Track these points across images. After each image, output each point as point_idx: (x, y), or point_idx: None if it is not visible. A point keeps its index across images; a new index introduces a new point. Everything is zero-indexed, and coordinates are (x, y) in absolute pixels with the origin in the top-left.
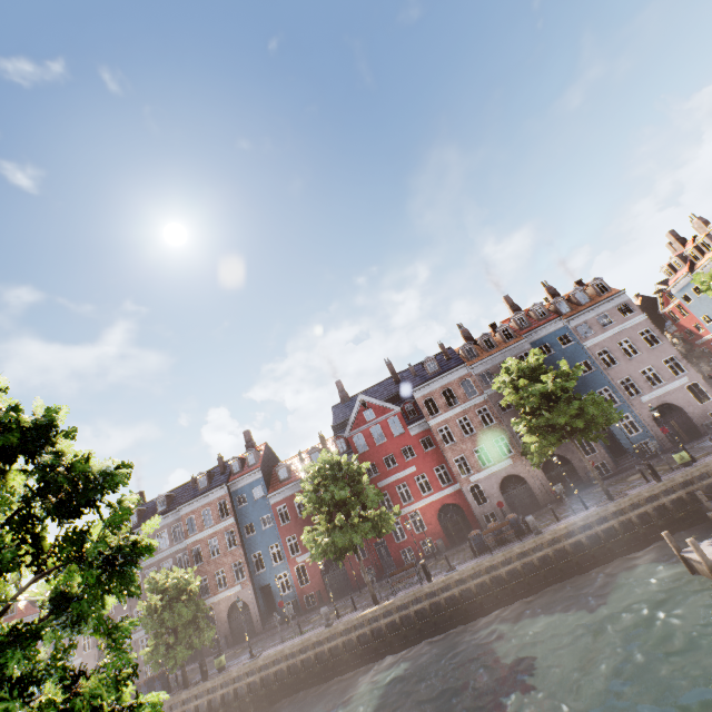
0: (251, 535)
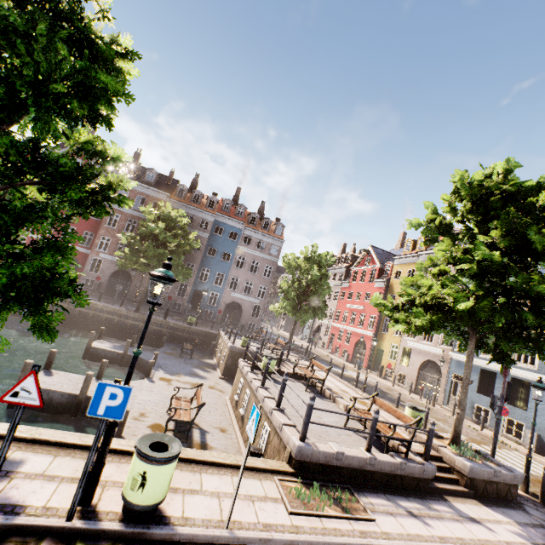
0: None
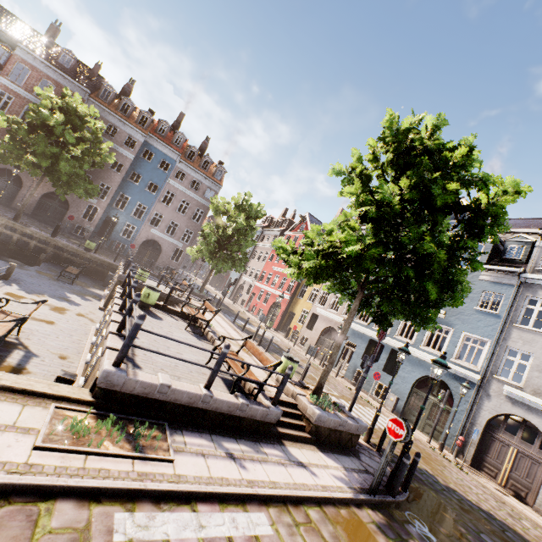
0: None
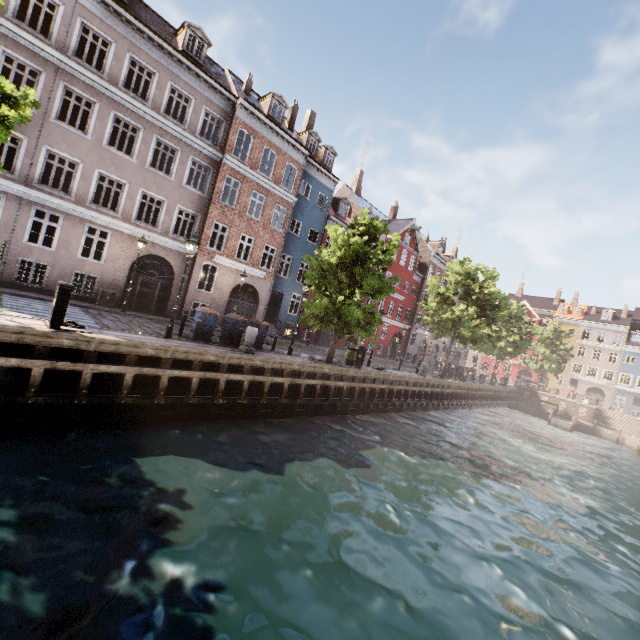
0: (294, 235)
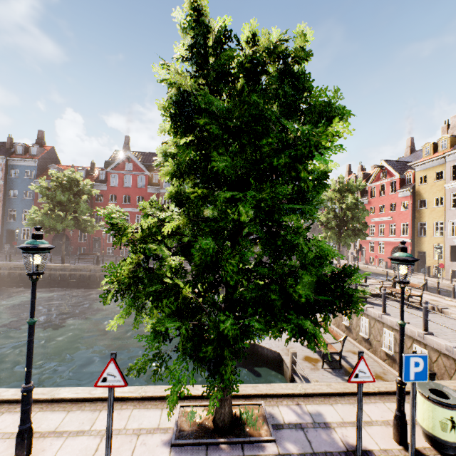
0: (13, 198)
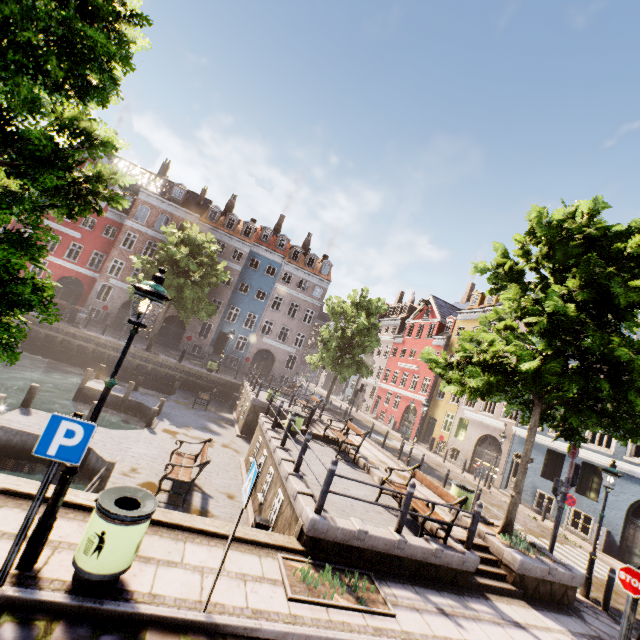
0: None
